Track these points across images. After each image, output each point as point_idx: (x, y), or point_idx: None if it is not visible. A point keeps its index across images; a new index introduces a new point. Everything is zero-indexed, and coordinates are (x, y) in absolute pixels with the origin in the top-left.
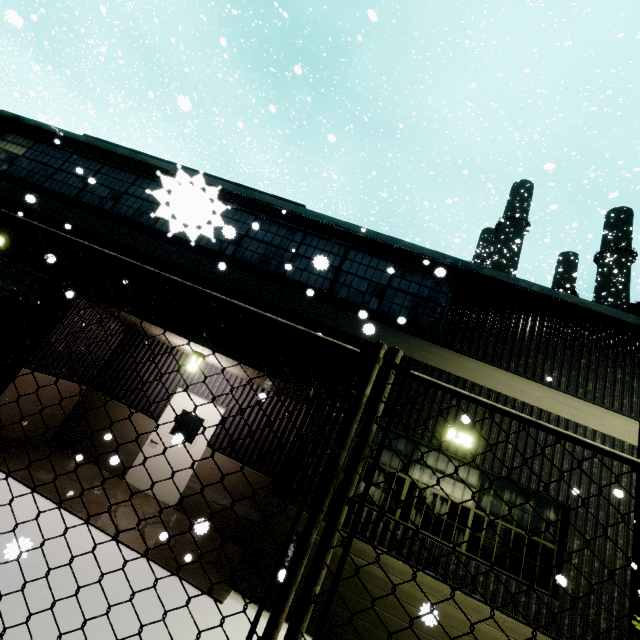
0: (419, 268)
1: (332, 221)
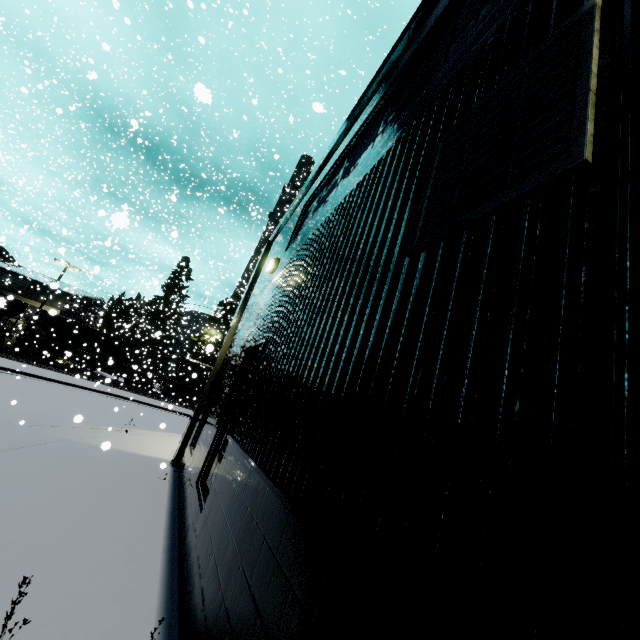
0: (22, 279)
1: None
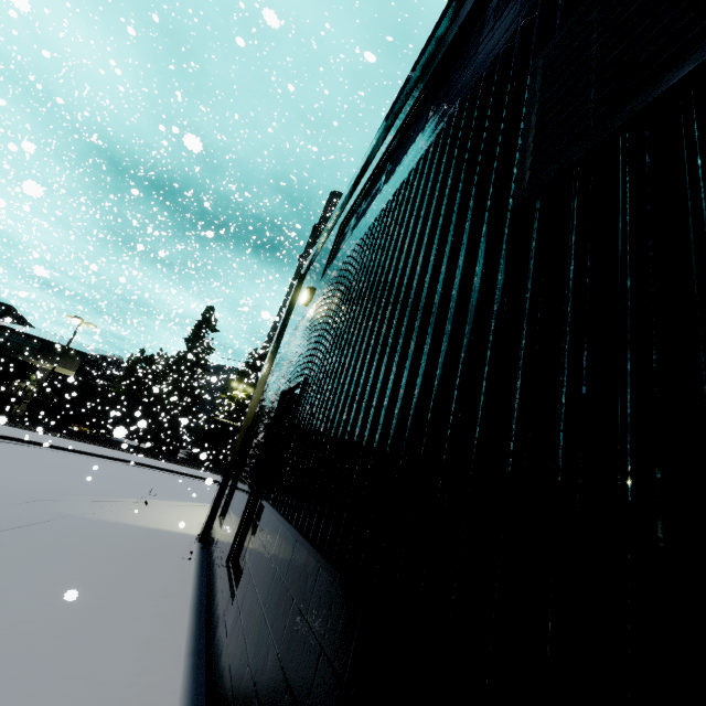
0: (33, 340)
1: (6, 327)
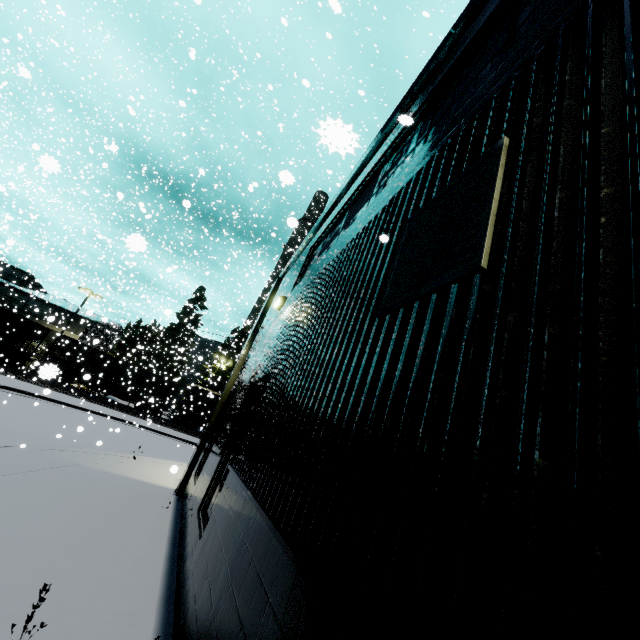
0: (47, 305)
1: (26, 293)
